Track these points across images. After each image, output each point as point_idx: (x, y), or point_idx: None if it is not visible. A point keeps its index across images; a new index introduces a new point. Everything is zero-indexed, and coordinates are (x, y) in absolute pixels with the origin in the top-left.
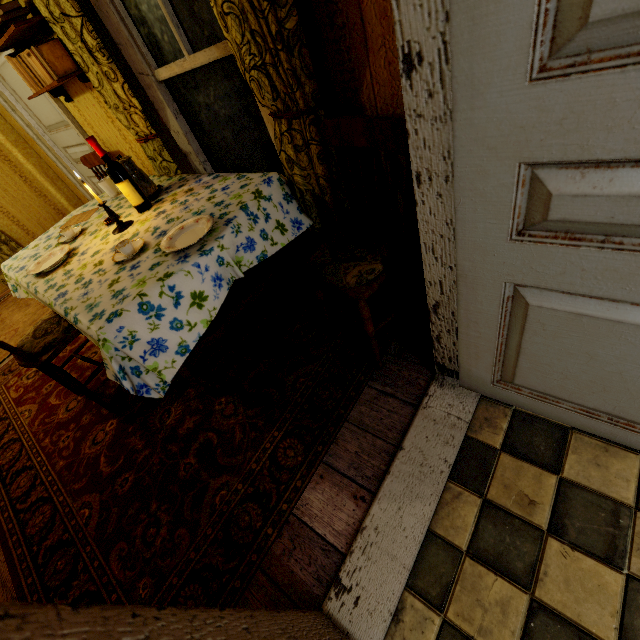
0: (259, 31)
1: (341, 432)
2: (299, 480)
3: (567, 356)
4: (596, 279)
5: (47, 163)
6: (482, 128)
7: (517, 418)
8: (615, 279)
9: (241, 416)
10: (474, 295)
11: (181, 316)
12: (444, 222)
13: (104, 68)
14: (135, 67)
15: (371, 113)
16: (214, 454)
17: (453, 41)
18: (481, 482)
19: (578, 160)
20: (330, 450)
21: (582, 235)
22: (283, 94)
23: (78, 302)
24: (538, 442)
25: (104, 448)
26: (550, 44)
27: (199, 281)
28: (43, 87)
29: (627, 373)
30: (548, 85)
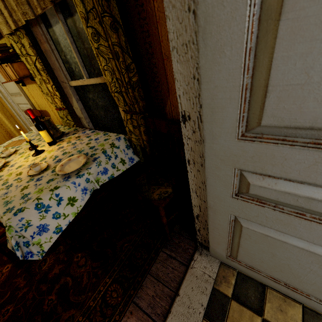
0: (120, 78)
1: (145, 281)
2: (117, 315)
3: (262, 252)
4: (273, 222)
5: (7, 109)
6: (217, 151)
7: (239, 277)
8: (281, 224)
9: (88, 266)
10: (216, 216)
11: (60, 210)
12: (201, 182)
13: (44, 77)
14: (60, 79)
15: (170, 117)
16: (68, 293)
17: (203, 117)
18: (221, 320)
19: (260, 173)
20: (138, 293)
21: (265, 201)
22: (129, 104)
23: (0, 198)
24: (250, 294)
25: None
26: (245, 127)
27: (74, 191)
28: (11, 79)
29: (291, 265)
30: (245, 142)
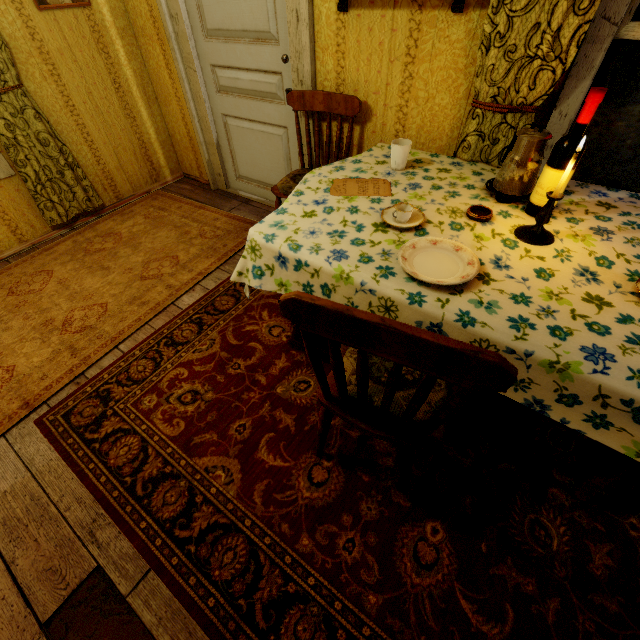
0: None
1: None
2: None
3: None
4: None
5: (150, 75)
6: None
7: None
8: None
9: None
10: None
11: None
12: None
13: None
14: (607, 5)
15: None
16: None
17: None
18: None
19: None
20: None
21: None
22: None
23: None
24: None
25: (453, 580)
26: None
27: None
28: None
29: None
30: None
